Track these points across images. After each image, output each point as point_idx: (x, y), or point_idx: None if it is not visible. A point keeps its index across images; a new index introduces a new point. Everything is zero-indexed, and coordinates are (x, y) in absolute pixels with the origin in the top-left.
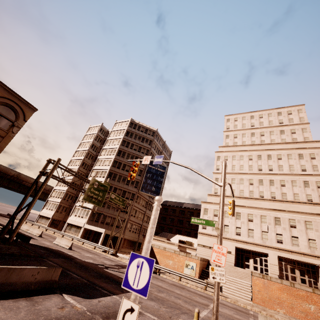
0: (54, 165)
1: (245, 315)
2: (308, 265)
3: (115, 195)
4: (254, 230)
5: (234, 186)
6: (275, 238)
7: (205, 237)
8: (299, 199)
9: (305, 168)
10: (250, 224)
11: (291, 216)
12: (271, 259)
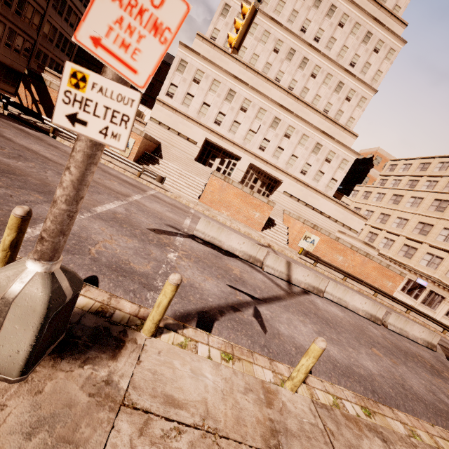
0: None
1: (182, 213)
2: (273, 180)
3: None
4: (241, 125)
5: (248, 41)
6: (260, 143)
7: (167, 111)
8: (316, 105)
9: (357, 62)
10: (241, 115)
11: (294, 123)
12: (241, 165)
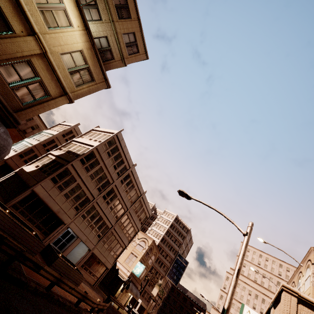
0: (152, 275)
1: None
2: None
3: (161, 288)
4: None
5: (232, 310)
6: None
7: None
8: None
9: None
10: None
11: None
12: None
